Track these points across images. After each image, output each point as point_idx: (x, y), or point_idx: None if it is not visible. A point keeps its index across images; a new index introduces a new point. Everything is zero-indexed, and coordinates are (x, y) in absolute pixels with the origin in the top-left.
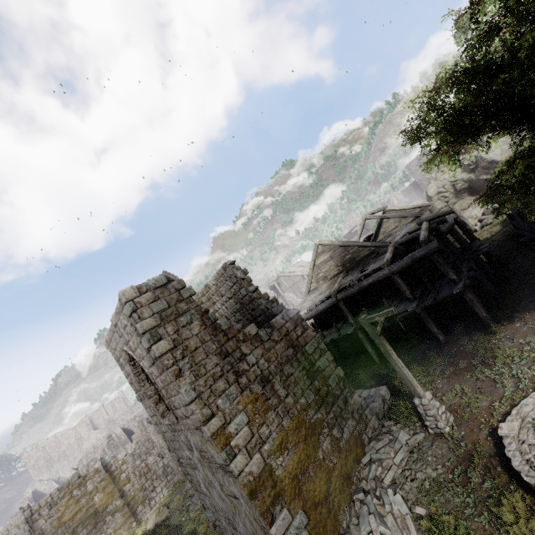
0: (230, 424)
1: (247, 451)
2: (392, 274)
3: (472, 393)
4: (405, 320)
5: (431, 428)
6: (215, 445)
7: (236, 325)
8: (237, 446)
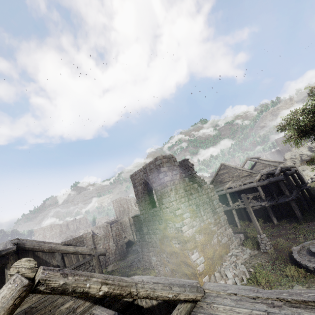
0: (184, 214)
1: (188, 226)
2: (257, 186)
3: (284, 241)
4: (258, 212)
5: (262, 249)
6: (178, 218)
7: None
8: (185, 223)
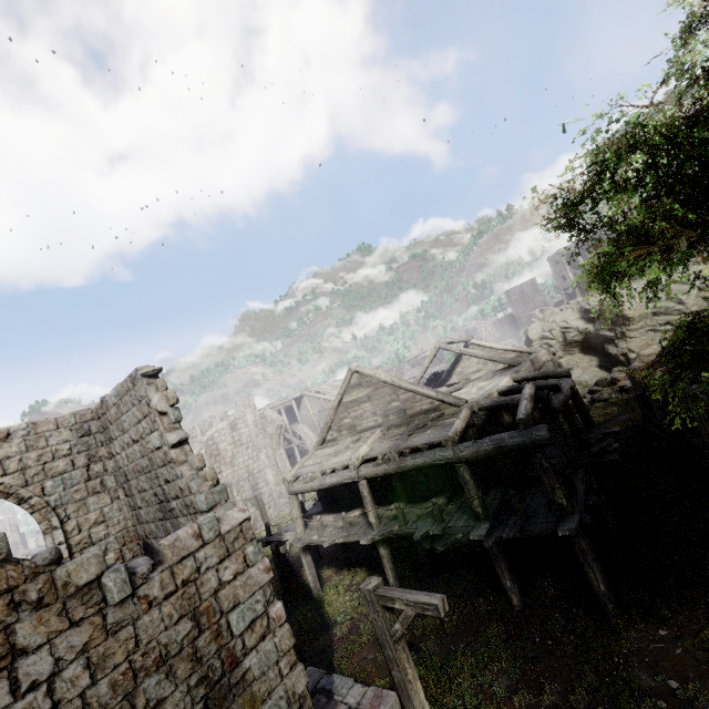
0: None
1: None
2: (458, 461)
3: None
4: None
5: None
6: None
7: (137, 496)
8: None
